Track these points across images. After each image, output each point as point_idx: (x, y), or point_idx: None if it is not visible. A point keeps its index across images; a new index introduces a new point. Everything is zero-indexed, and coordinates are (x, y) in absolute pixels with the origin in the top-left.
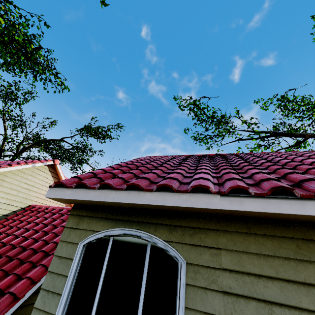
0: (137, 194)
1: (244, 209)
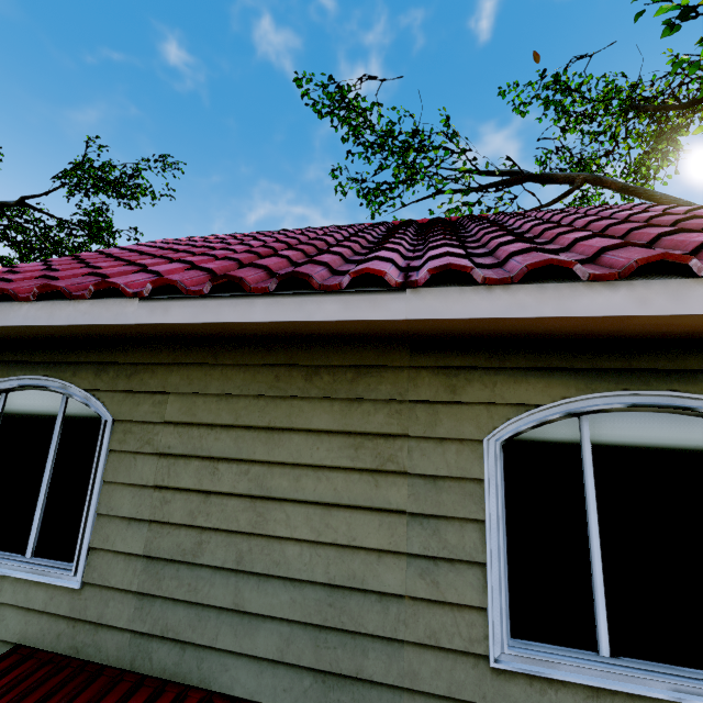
0: (8, 308)
1: (168, 320)
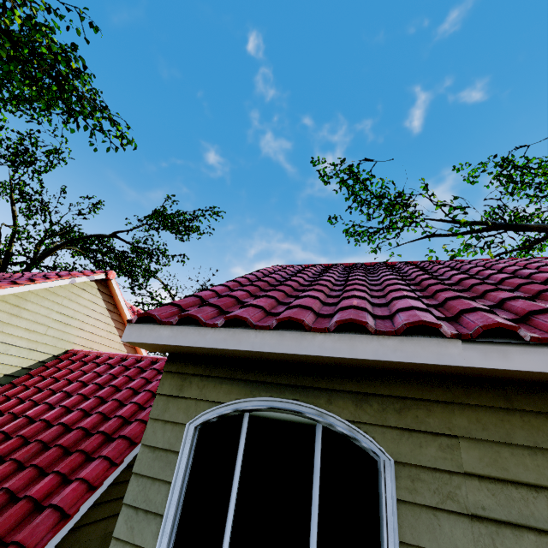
0: (299, 336)
1: (513, 367)
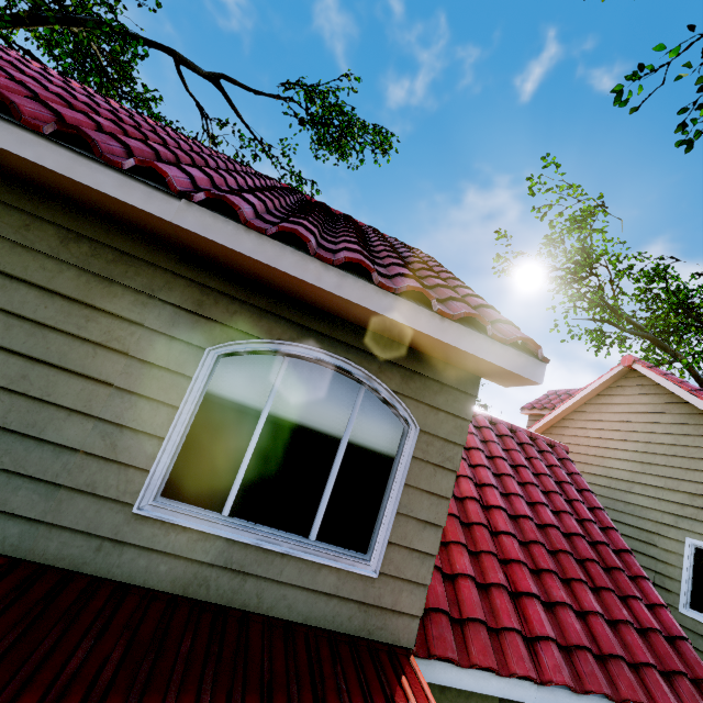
0: None
1: None
